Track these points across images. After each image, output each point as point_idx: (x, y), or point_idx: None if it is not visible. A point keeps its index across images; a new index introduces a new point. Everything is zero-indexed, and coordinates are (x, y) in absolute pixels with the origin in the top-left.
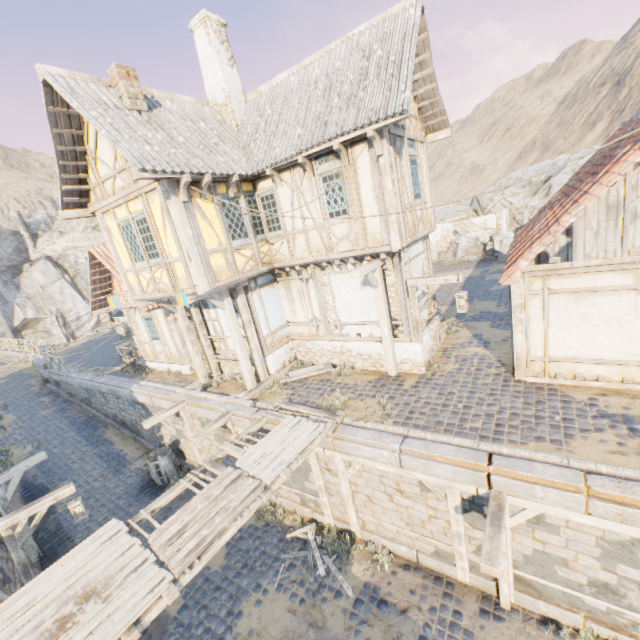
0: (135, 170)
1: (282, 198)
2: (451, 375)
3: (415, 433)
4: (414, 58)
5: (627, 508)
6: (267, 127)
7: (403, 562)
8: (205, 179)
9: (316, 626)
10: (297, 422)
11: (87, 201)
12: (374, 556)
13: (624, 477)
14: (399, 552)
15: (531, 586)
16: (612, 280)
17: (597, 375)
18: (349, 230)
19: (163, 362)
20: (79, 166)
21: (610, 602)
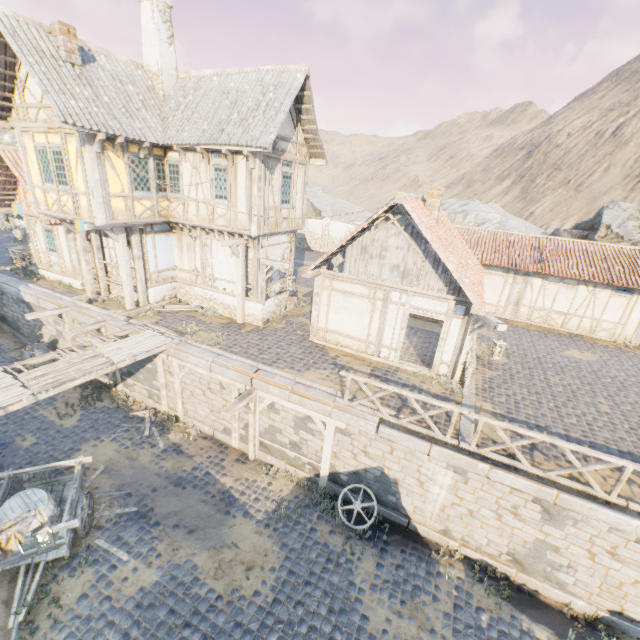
0: (58, 120)
1: (185, 170)
2: (276, 330)
3: (228, 354)
4: (287, 112)
5: (303, 398)
6: (186, 110)
7: (205, 435)
8: (119, 140)
9: (132, 459)
10: (153, 335)
11: (8, 115)
12: (187, 430)
13: (314, 387)
14: (204, 430)
15: (267, 447)
16: (360, 290)
17: (347, 345)
18: (227, 212)
19: (56, 273)
20: (7, 86)
21: (297, 453)
